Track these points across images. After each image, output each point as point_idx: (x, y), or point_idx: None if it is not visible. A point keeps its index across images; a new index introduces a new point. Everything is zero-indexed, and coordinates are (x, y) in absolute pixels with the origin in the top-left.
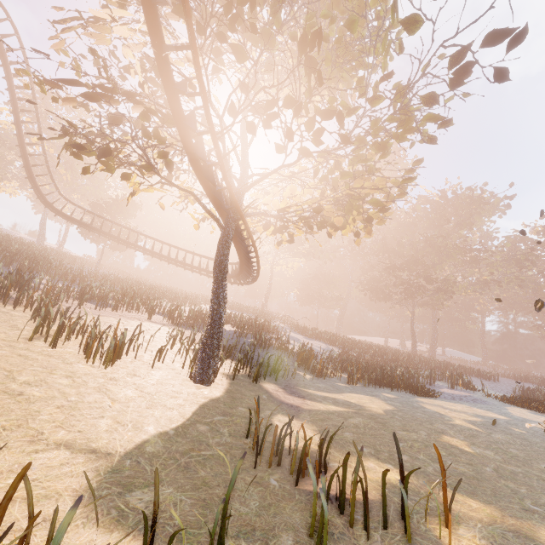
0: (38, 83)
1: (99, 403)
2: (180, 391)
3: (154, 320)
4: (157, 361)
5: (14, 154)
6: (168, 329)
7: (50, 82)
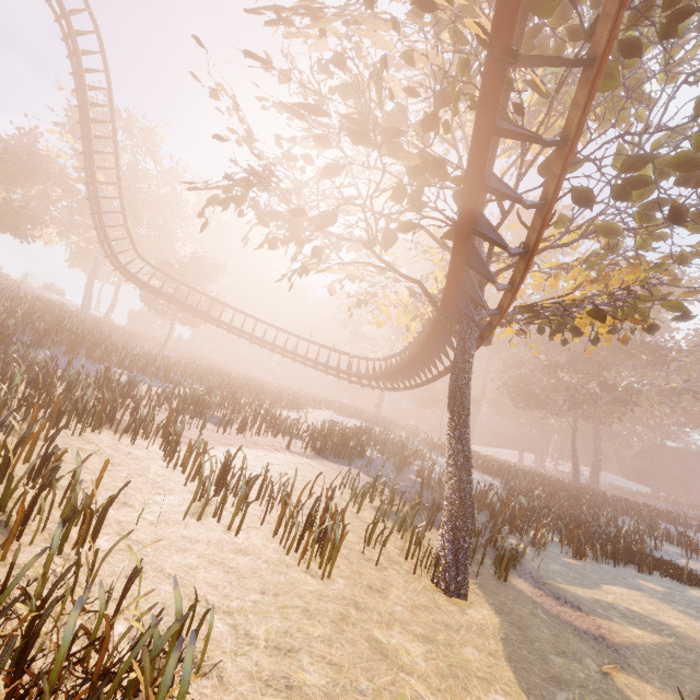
0: (234, 106)
1: (399, 687)
2: (452, 622)
3: (292, 448)
4: (366, 545)
5: (56, 191)
6: (320, 467)
7: (288, 108)
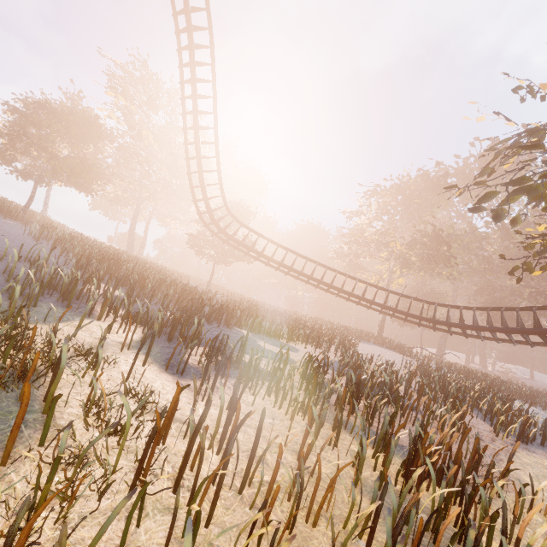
0: None
1: None
2: None
3: (498, 436)
4: None
5: None
6: None
7: None
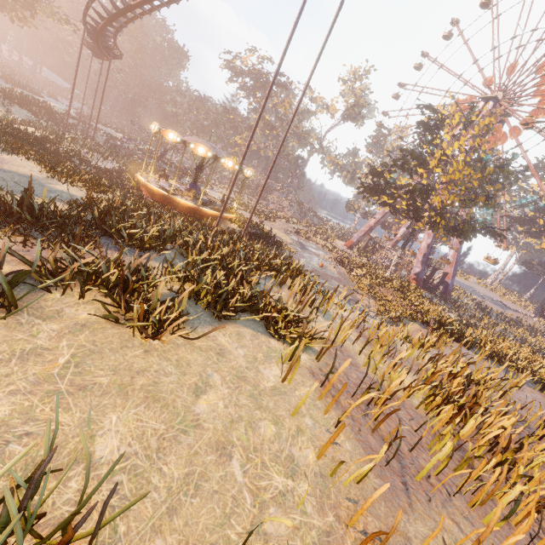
0: None
1: None
2: None
3: None
4: None
5: None
6: None
7: None
